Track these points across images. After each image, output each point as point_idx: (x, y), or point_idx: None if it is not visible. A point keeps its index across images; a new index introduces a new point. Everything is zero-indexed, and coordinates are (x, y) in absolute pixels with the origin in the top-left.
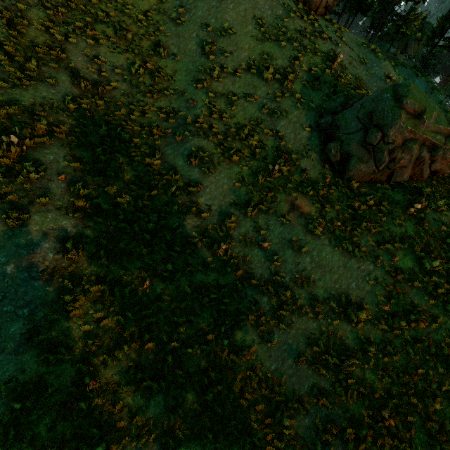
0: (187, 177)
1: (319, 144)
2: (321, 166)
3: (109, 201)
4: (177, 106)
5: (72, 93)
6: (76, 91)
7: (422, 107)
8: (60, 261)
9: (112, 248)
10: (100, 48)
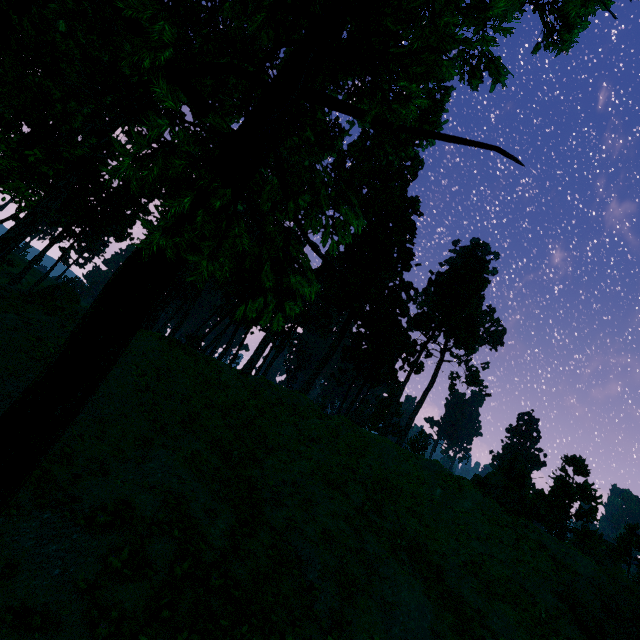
0: (475, 604)
1: (567, 610)
2: (580, 632)
3: (438, 600)
4: (446, 552)
5: (392, 528)
6: (393, 528)
7: (632, 586)
8: (433, 625)
9: (454, 633)
10: (397, 508)
